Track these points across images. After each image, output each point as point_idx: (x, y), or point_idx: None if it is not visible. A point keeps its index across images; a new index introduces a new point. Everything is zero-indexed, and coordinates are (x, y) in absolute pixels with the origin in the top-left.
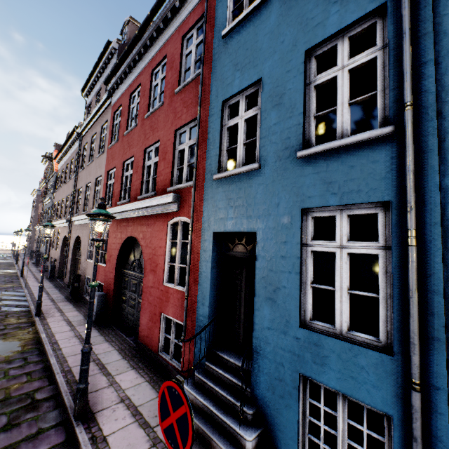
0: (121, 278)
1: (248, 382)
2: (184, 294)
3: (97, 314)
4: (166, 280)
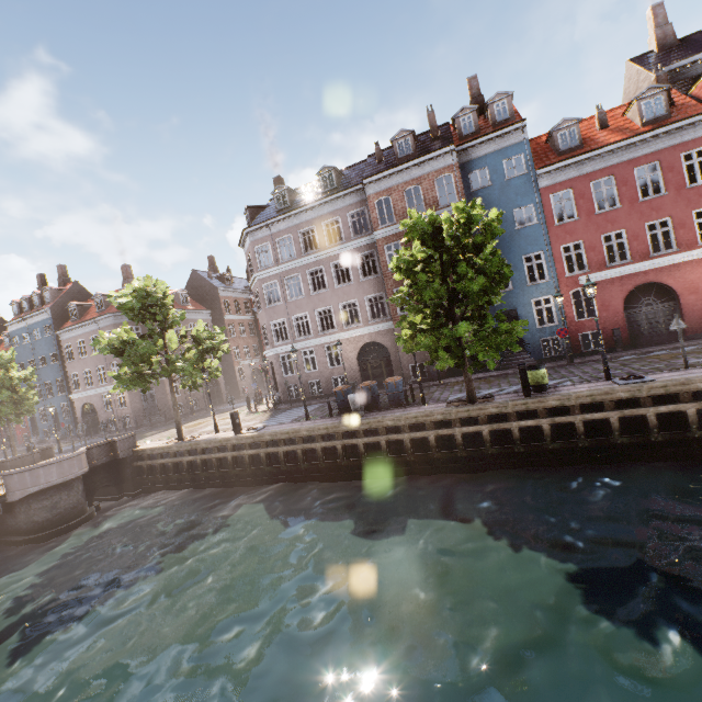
0: (7, 434)
1: (39, 435)
2: (27, 427)
3: (1, 447)
4: (23, 426)
